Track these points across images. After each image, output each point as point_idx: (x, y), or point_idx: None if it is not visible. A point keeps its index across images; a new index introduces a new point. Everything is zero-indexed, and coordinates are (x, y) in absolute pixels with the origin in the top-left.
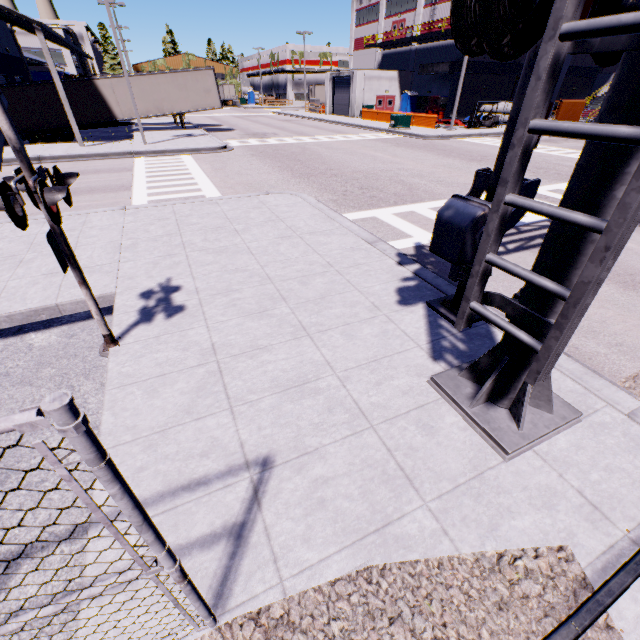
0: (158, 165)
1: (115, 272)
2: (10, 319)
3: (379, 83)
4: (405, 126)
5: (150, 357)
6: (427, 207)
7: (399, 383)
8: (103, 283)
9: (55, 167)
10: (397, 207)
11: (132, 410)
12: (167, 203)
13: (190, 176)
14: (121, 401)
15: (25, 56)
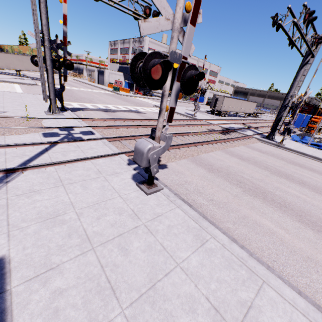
0: (2, 84)
1: None
2: None
3: (115, 76)
4: (118, 91)
5: None
6: (89, 104)
7: (39, 112)
8: None
9: None
10: (80, 103)
11: None
12: (1, 91)
13: (15, 89)
14: None
15: None
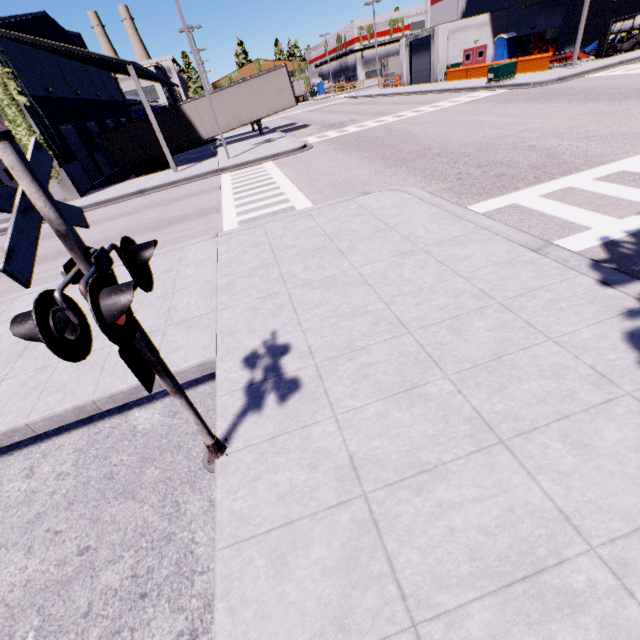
0: (243, 179)
1: (213, 326)
2: (112, 399)
3: (466, 34)
4: (508, 77)
5: (267, 481)
6: (590, 178)
7: None
8: (202, 344)
9: (124, 240)
10: (542, 185)
11: (255, 605)
12: (257, 223)
13: (275, 185)
14: (238, 579)
15: (127, 99)
